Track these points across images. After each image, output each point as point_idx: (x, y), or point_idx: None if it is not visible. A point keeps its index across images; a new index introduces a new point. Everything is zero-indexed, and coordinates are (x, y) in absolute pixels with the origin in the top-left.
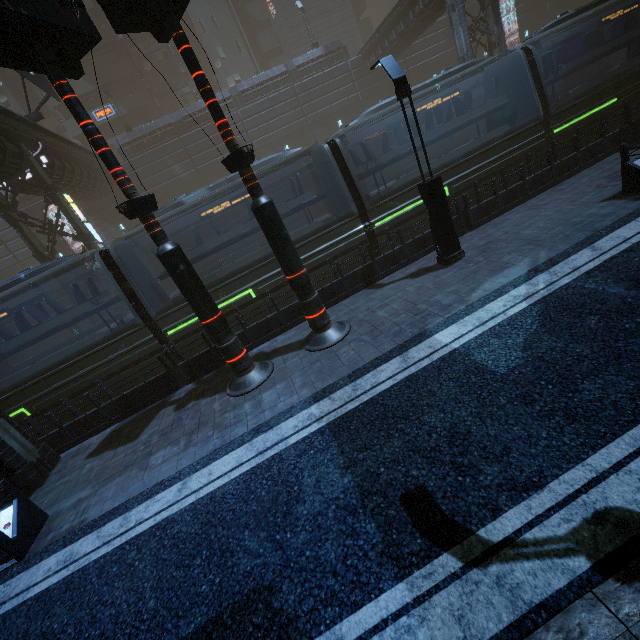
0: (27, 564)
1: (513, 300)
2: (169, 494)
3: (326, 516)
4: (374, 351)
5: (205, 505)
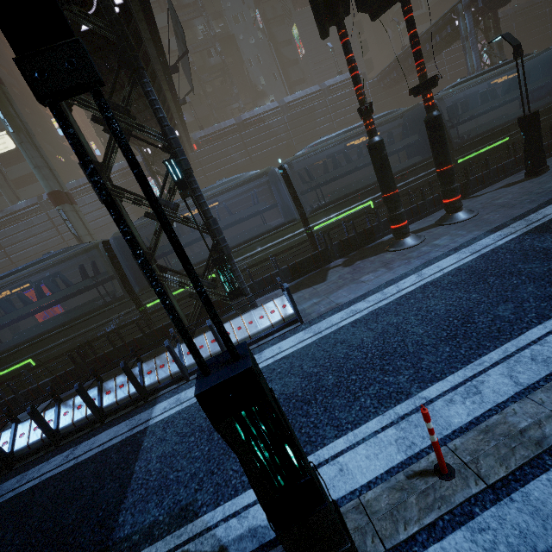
0: (313, 322)
1: None
2: (410, 279)
3: None
4: (520, 209)
5: (457, 272)
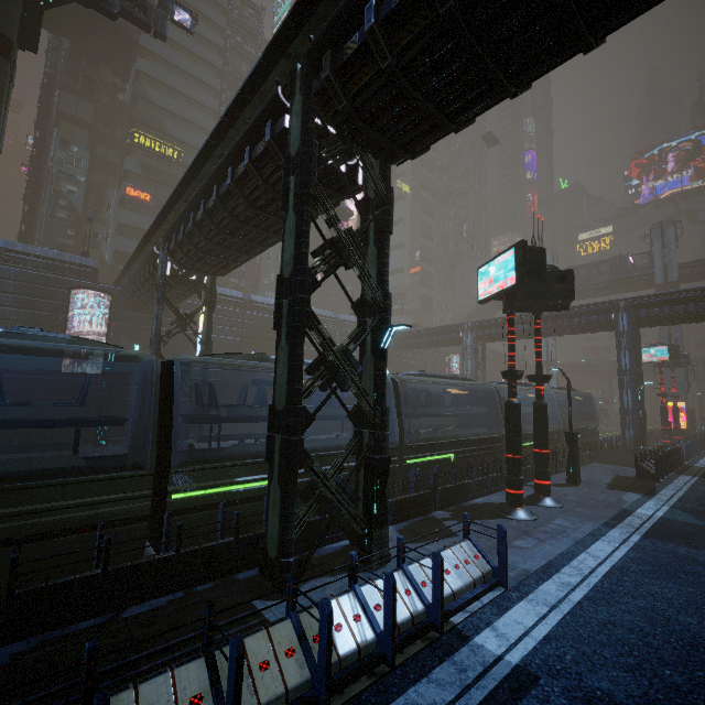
0: (522, 590)
1: (656, 505)
2: (587, 557)
3: None
4: (606, 512)
5: (633, 560)
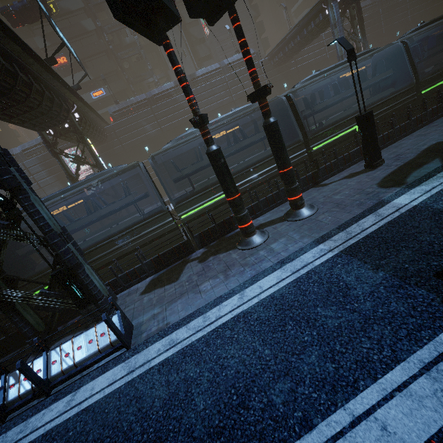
0: (136, 350)
1: (442, 178)
2: (233, 301)
3: (379, 292)
4: (348, 214)
5: (270, 301)
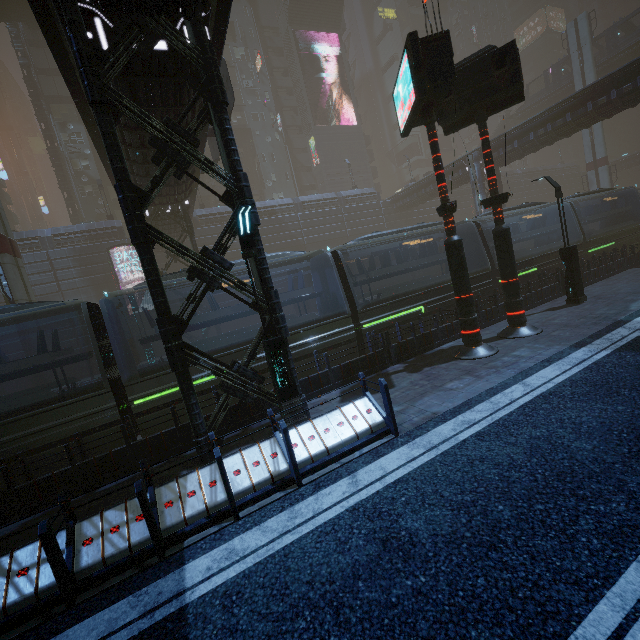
0: (413, 435)
1: None
2: (517, 388)
3: None
4: (589, 330)
5: (573, 383)
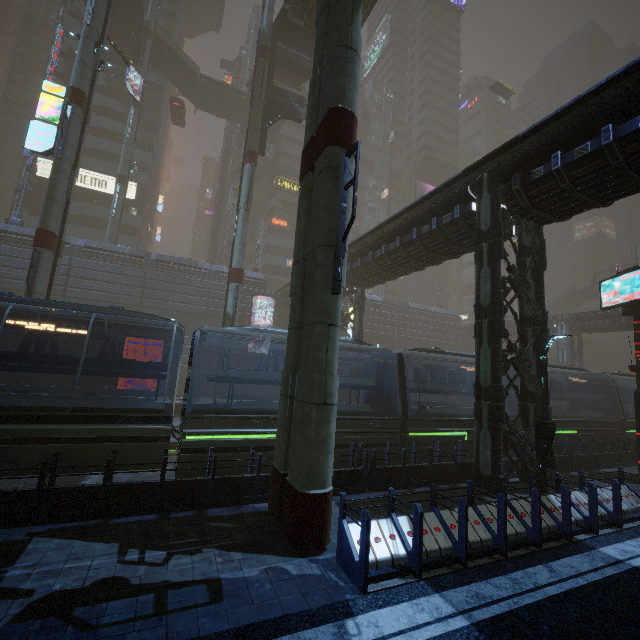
0: None
1: None
2: None
3: None
4: None
5: None
